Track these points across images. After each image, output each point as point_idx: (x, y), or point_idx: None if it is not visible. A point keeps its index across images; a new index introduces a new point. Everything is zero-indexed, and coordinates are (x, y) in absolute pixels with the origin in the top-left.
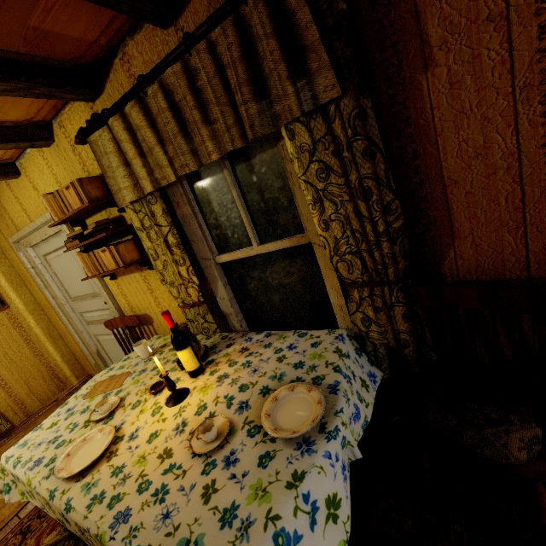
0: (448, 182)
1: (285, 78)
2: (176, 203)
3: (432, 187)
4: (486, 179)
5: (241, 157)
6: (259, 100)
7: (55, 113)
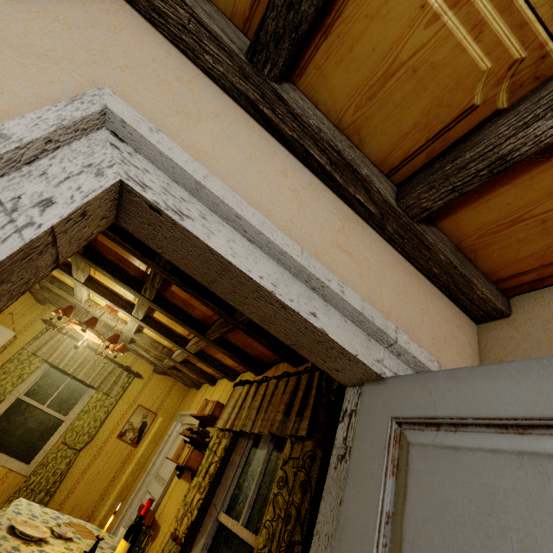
0: None
1: (296, 411)
2: (237, 449)
3: None
4: None
5: (279, 448)
6: (286, 415)
7: (245, 371)
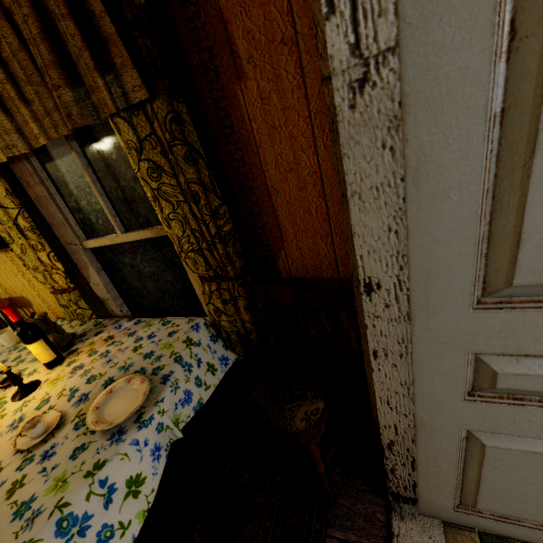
0: (272, 190)
1: (92, 68)
2: (25, 182)
3: (261, 194)
4: (300, 192)
5: (89, 139)
6: (75, 86)
7: None
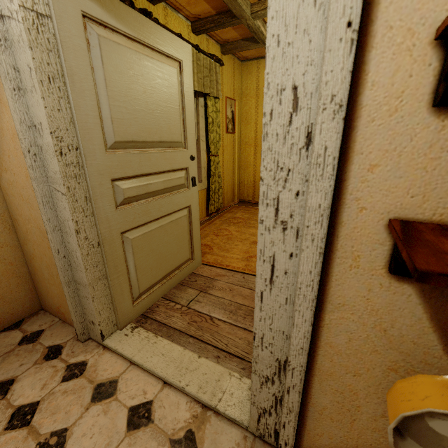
0: None
1: None
2: None
3: None
4: None
5: None
6: None
7: None
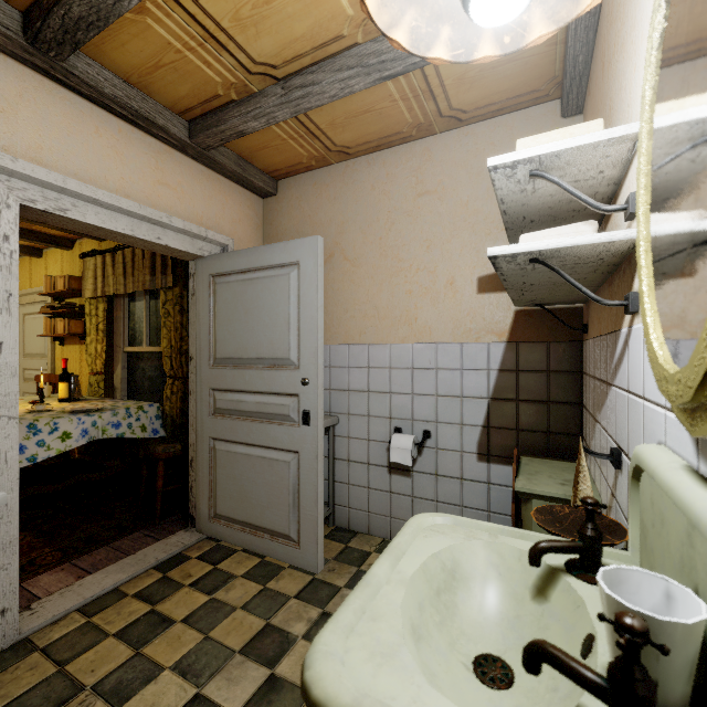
0: None
1: (160, 272)
2: (116, 308)
3: None
4: None
5: (155, 297)
6: (153, 276)
7: (81, 237)
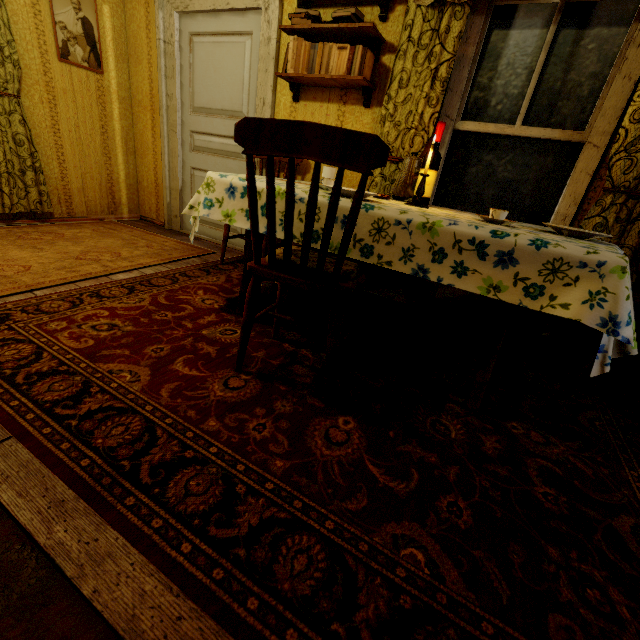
0: None
1: None
2: (466, 37)
3: None
4: None
5: (578, 22)
6: None
7: None
